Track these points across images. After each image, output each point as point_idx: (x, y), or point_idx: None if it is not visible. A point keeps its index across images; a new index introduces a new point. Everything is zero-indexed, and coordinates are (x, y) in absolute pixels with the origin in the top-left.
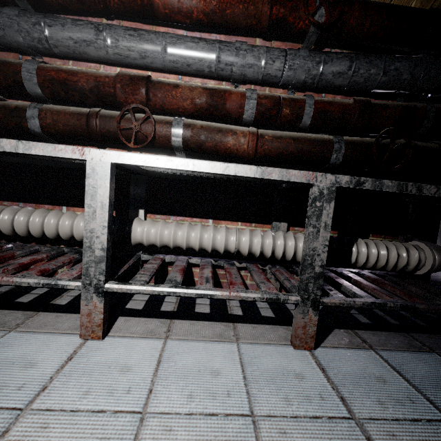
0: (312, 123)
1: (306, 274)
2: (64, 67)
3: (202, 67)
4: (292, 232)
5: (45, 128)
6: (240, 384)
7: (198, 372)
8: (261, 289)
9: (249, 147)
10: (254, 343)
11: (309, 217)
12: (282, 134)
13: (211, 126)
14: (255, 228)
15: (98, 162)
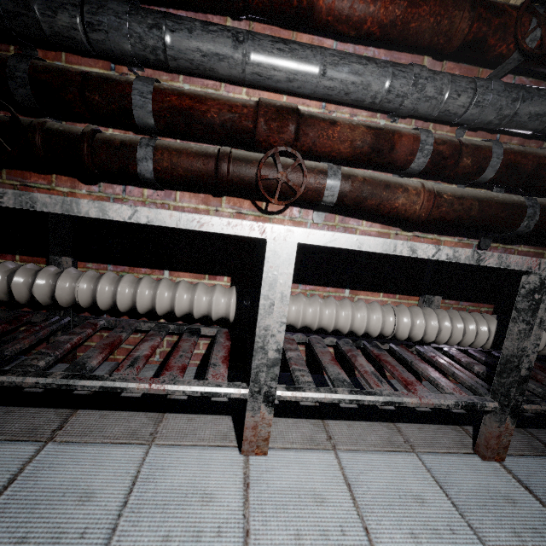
0: (494, 177)
1: (510, 378)
2: (186, 90)
3: (364, 97)
4: (457, 312)
5: (158, 173)
6: (454, 514)
7: (400, 499)
8: (444, 390)
9: (422, 209)
10: (434, 453)
11: (521, 311)
12: (463, 193)
13: (375, 179)
14: (400, 300)
15: (282, 243)
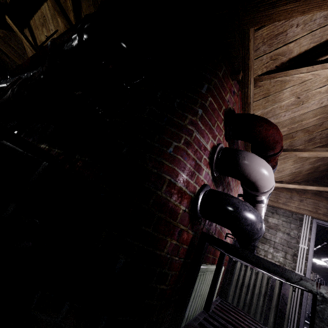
0: None
1: None
2: None
3: None
4: None
5: None
6: None
7: None
8: None
9: None
10: None
11: None
12: None
13: None
14: None
15: None
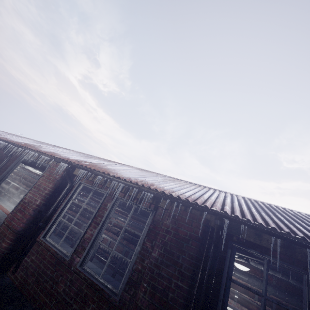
0: None
1: None
2: None
3: (243, 280)
4: None
5: None
6: None
7: None
8: None
9: None
10: None
11: None
12: None
13: (245, 299)
14: None
15: None
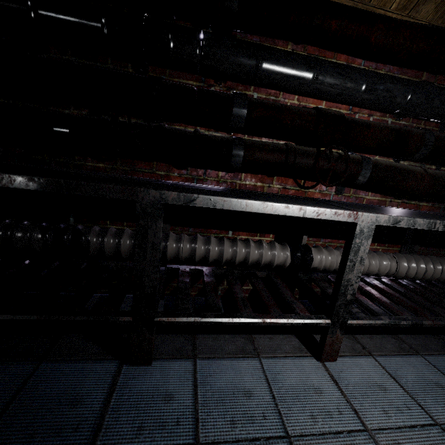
0: None
1: None
2: (268, 103)
3: (388, 106)
4: (435, 258)
5: (244, 164)
6: None
7: (428, 386)
8: (440, 314)
9: (425, 188)
10: (431, 354)
11: None
12: None
13: (394, 167)
14: (388, 248)
15: (366, 225)
